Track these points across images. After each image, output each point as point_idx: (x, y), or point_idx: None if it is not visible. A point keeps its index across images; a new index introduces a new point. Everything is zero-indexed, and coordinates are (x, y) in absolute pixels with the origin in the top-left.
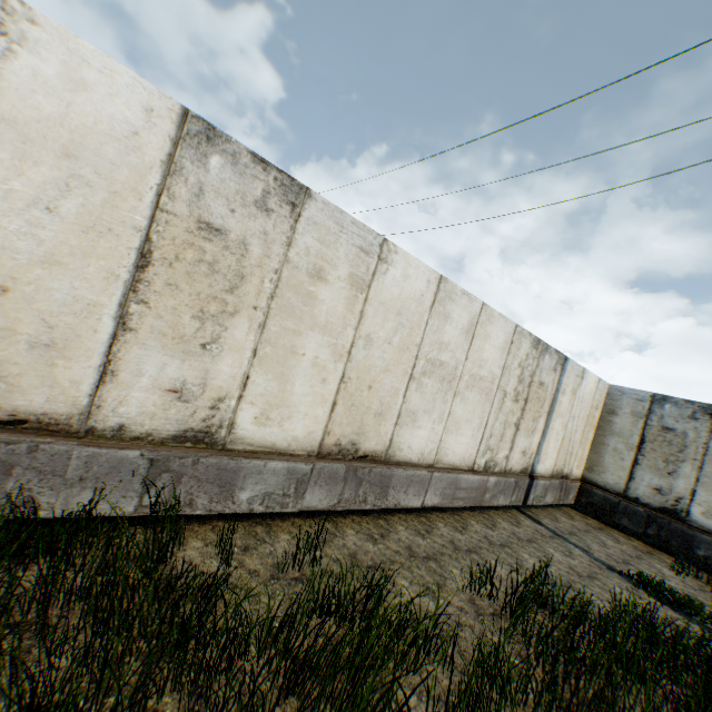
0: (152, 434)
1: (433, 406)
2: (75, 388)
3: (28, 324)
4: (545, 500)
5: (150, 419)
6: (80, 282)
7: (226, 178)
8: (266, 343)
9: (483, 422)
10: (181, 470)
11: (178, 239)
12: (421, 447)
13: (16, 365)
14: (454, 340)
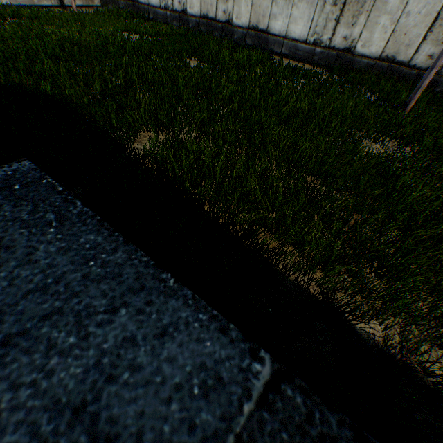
0: None
1: None
2: None
3: None
4: (77, 4)
5: None
6: None
7: None
8: None
9: None
10: None
11: None
12: None
13: None
14: None
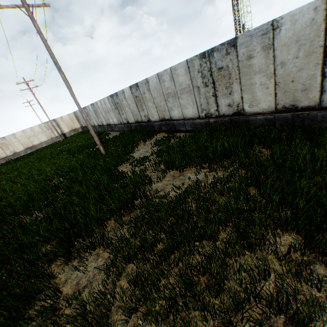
0: (12, 154)
1: (35, 139)
2: (6, 155)
3: (1, 154)
4: (72, 134)
5: (11, 154)
6: (1, 150)
7: (0, 140)
8: (13, 146)
9: (45, 135)
10: (16, 155)
11: (2, 145)
12: (38, 143)
13: (2, 155)
14: (31, 133)
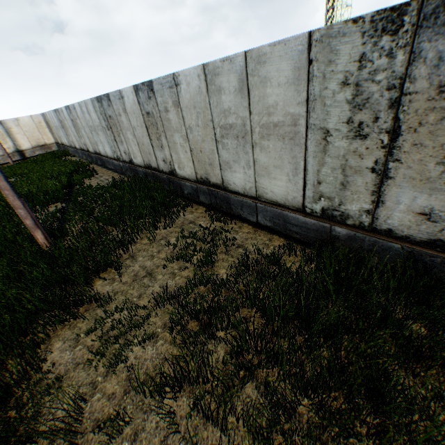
0: None
1: None
2: None
3: None
4: (38, 154)
5: None
6: None
7: None
8: None
9: None
10: None
11: None
12: None
13: None
14: None
